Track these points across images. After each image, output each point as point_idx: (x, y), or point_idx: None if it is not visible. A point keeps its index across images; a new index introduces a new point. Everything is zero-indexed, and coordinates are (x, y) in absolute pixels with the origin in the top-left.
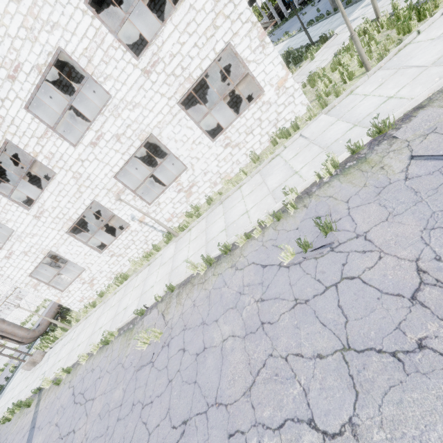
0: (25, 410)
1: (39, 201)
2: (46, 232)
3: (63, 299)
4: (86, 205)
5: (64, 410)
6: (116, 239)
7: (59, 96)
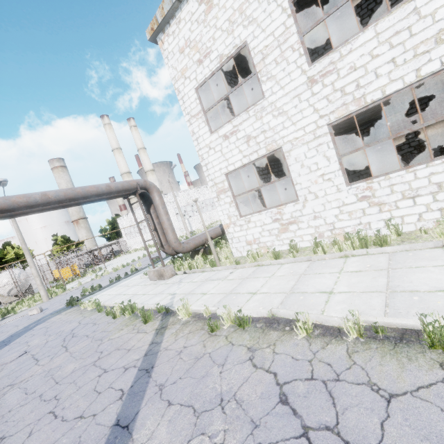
0: (138, 322)
1: (341, 49)
2: (300, 114)
3: (233, 227)
4: (418, 76)
5: (253, 428)
6: (406, 169)
7: (362, 10)
